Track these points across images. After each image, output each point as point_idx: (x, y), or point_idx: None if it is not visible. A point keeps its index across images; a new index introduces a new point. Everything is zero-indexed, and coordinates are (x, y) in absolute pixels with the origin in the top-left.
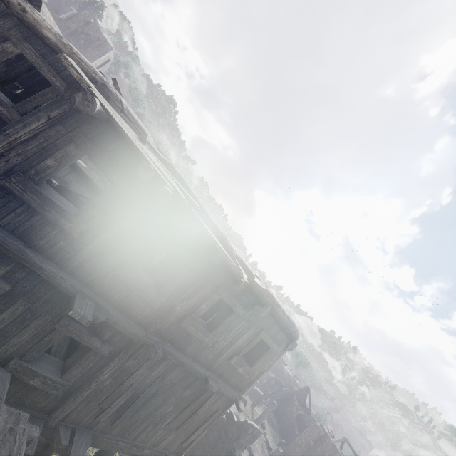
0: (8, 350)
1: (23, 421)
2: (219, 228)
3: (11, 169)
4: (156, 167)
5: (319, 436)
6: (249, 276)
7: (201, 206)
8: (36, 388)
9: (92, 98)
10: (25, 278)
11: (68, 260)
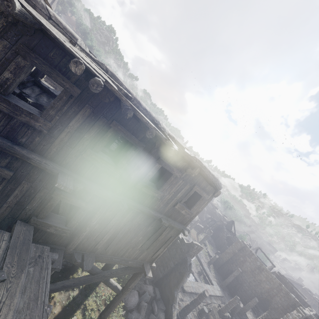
0: (27, 213)
1: (47, 251)
2: (152, 114)
3: None
4: (87, 63)
5: (241, 247)
6: (180, 148)
7: (135, 97)
8: (53, 233)
9: None
10: (21, 166)
11: (46, 150)
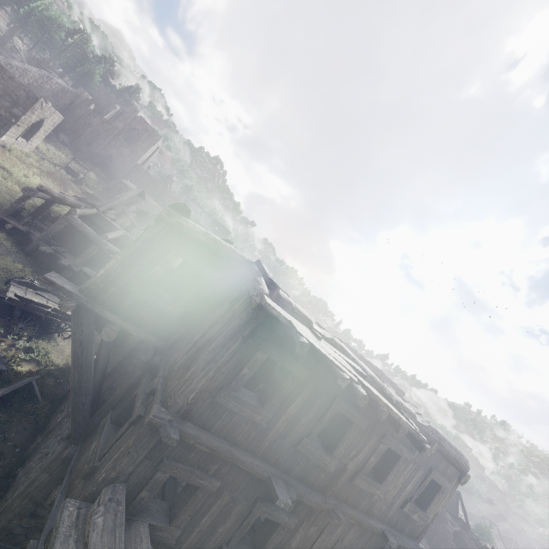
0: (217, 539)
1: None
2: (377, 378)
3: (218, 385)
4: (337, 361)
5: None
6: (412, 418)
7: (360, 365)
8: None
9: (307, 344)
10: (228, 471)
11: (259, 446)
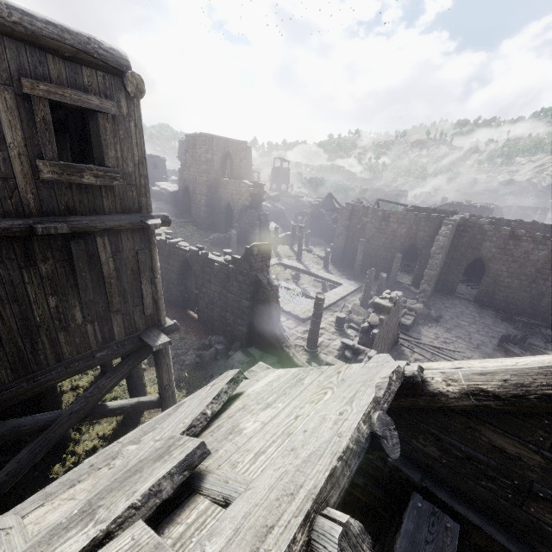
0: None
1: None
2: None
3: None
4: None
5: (350, 212)
6: None
7: None
8: None
9: None
10: None
11: None
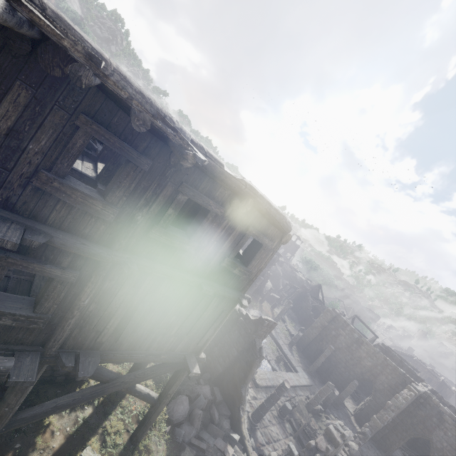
0: None
1: None
2: (156, 103)
3: None
4: None
5: (332, 317)
6: (216, 166)
7: (115, 68)
8: (12, 327)
9: None
10: None
11: None
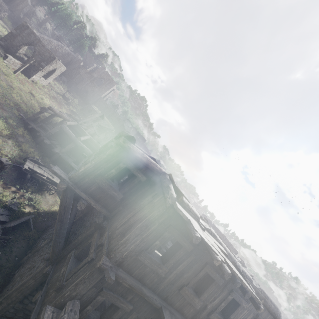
0: None
1: None
2: (232, 255)
3: (140, 249)
4: (213, 246)
5: None
6: (250, 282)
7: (223, 246)
8: None
9: (199, 237)
10: (138, 300)
11: (157, 288)
